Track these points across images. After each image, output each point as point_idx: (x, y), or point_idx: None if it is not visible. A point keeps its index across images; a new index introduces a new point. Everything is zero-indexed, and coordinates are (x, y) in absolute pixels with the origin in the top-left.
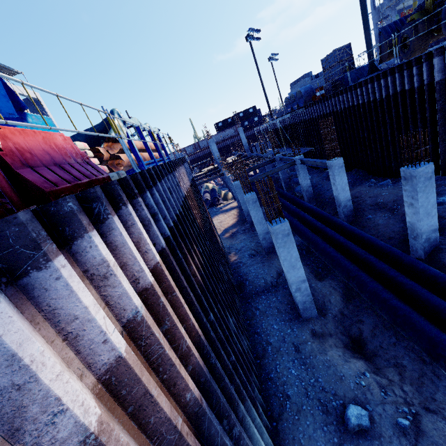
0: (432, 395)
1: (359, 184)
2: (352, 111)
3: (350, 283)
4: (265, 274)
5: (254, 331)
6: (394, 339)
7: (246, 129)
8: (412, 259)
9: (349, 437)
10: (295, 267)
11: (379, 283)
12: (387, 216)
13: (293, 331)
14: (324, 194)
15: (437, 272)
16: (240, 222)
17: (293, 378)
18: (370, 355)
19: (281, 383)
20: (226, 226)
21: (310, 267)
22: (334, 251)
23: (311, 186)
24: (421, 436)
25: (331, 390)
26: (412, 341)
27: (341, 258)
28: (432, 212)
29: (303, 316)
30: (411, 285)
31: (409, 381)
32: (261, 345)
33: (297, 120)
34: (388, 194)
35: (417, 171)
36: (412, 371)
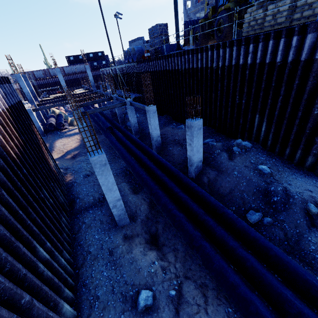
0: (190, 266)
1: (167, 125)
2: (166, 73)
3: (152, 198)
4: (94, 192)
5: (77, 243)
6: (175, 232)
7: (95, 69)
8: (188, 180)
9: (138, 317)
10: (111, 190)
11: (169, 196)
12: (179, 149)
13: (110, 238)
14: (146, 129)
15: (199, 189)
16: (82, 146)
17: (104, 279)
18: (161, 245)
19: (93, 287)
20: (68, 148)
21: (131, 183)
22: (144, 174)
23: (138, 123)
24: (181, 299)
25: (131, 282)
26: (182, 237)
27: (148, 179)
28: (200, 150)
29: (119, 225)
30: (185, 198)
31: (179, 260)
32: (82, 255)
33: (131, 71)
34: (181, 135)
35: (194, 123)
36: (182, 252)
